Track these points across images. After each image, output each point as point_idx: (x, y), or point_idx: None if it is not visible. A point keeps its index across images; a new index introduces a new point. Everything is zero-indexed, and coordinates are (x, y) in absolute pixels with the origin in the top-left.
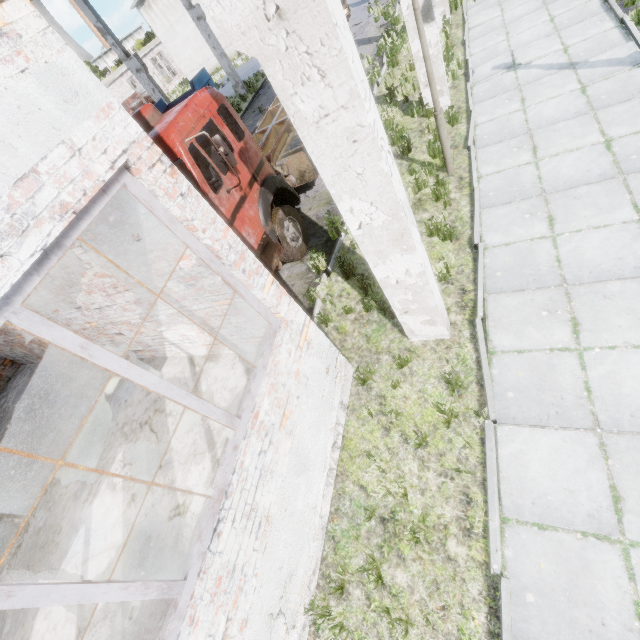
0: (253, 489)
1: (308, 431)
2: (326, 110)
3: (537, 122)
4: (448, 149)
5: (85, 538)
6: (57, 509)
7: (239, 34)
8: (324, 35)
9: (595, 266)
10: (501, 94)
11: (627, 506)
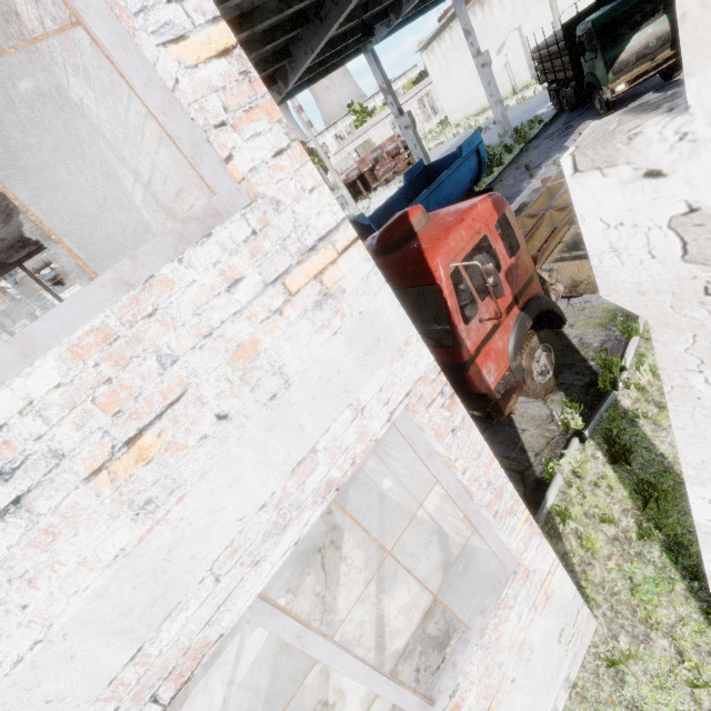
0: None
1: None
2: None
3: None
4: None
5: (237, 651)
6: None
7: (631, 291)
8: None
9: None
10: None
11: None
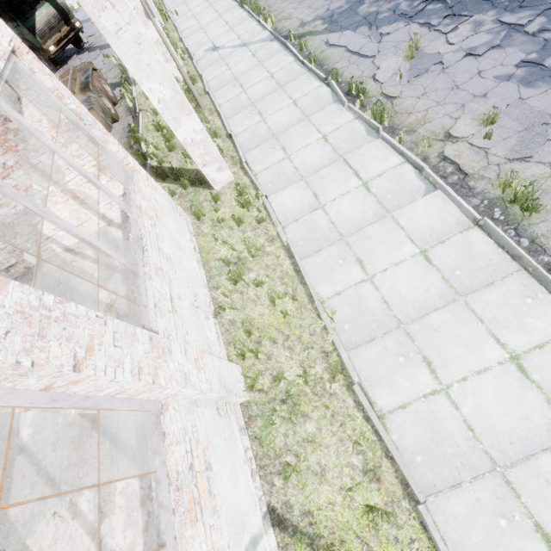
0: (156, 240)
1: (175, 233)
2: (120, 26)
3: (238, 73)
4: (195, 92)
5: None
6: None
7: None
8: None
9: (283, 125)
10: (215, 64)
11: (319, 196)
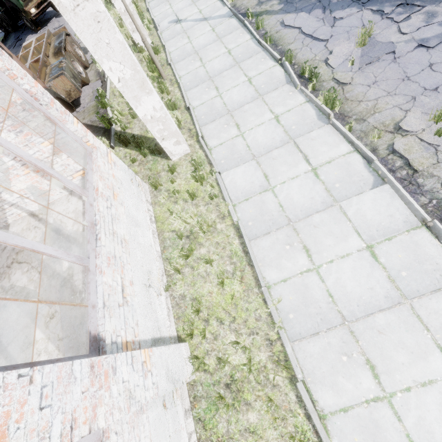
0: (110, 223)
1: (132, 207)
2: (77, 2)
3: (198, 47)
4: (158, 63)
5: None
6: None
7: None
8: None
9: (238, 101)
10: (177, 36)
11: (270, 177)
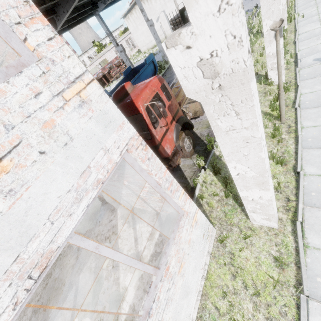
0: (162, 311)
1: (191, 272)
2: (234, 127)
3: None
4: (283, 110)
5: (75, 293)
6: (64, 271)
7: (194, 92)
8: (244, 99)
9: None
10: (319, 76)
11: None
